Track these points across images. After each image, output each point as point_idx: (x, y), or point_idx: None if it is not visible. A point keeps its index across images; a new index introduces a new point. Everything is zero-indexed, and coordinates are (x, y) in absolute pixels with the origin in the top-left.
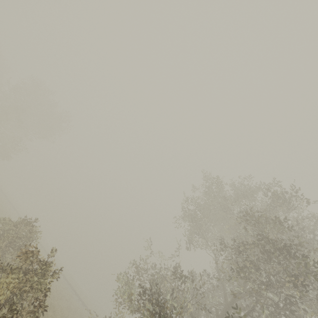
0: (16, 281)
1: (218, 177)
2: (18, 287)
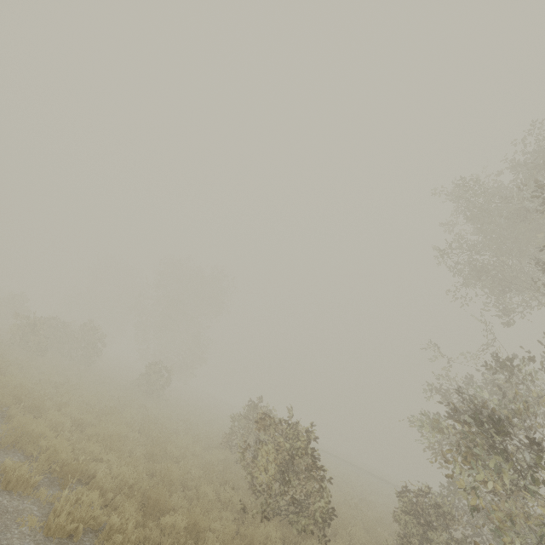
0: (273, 452)
1: (462, 179)
2: (282, 460)
